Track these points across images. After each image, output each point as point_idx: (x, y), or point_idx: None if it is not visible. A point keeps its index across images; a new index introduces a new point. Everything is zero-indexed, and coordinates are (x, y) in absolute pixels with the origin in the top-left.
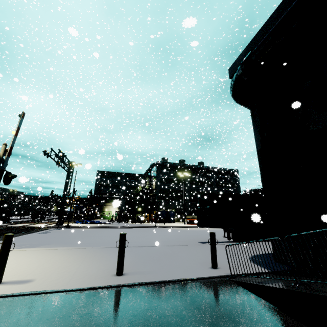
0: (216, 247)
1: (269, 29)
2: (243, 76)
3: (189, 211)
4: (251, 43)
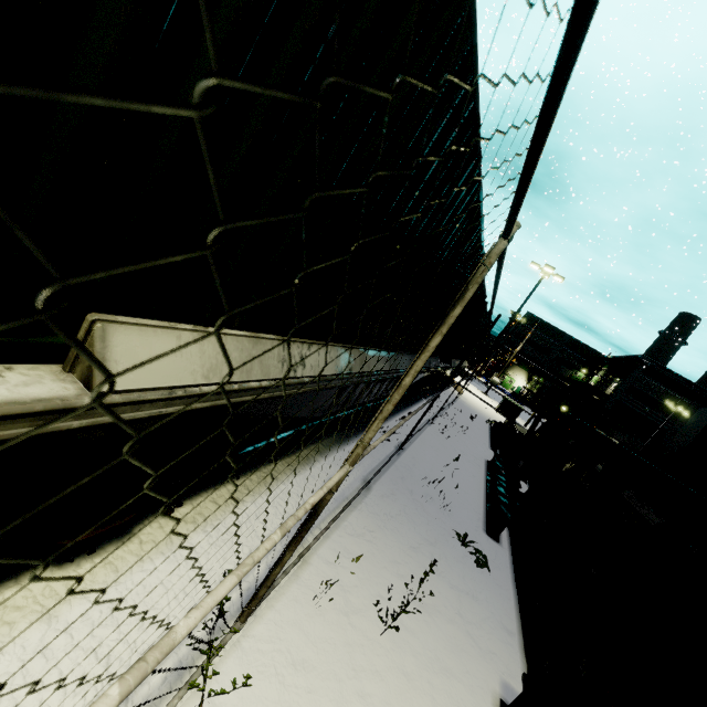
0: None
1: None
2: None
3: None
4: None
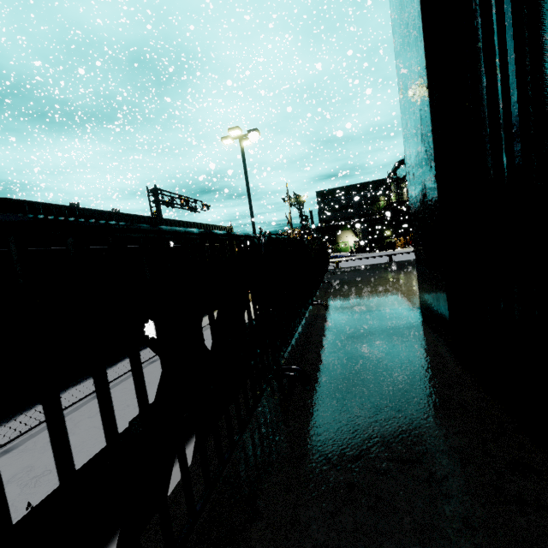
0: None
1: None
2: None
3: None
4: None
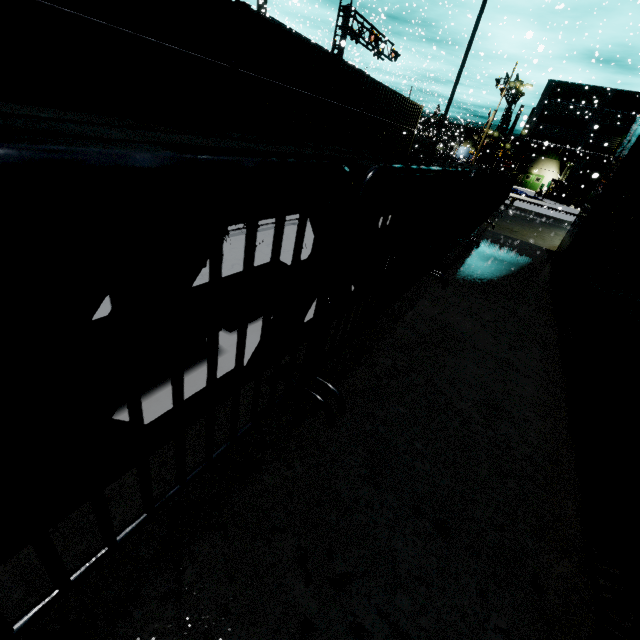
0: None
1: None
2: None
3: None
4: None
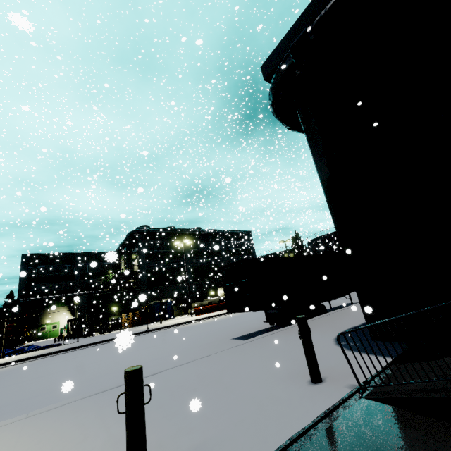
0: (272, 340)
1: (326, 2)
2: (295, 69)
3: (194, 296)
4: (296, 24)
